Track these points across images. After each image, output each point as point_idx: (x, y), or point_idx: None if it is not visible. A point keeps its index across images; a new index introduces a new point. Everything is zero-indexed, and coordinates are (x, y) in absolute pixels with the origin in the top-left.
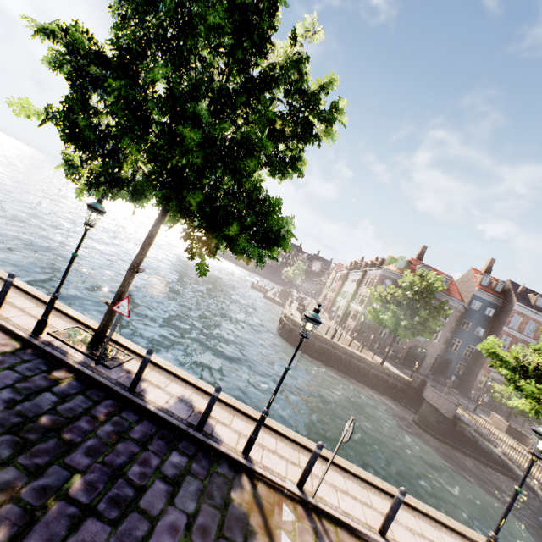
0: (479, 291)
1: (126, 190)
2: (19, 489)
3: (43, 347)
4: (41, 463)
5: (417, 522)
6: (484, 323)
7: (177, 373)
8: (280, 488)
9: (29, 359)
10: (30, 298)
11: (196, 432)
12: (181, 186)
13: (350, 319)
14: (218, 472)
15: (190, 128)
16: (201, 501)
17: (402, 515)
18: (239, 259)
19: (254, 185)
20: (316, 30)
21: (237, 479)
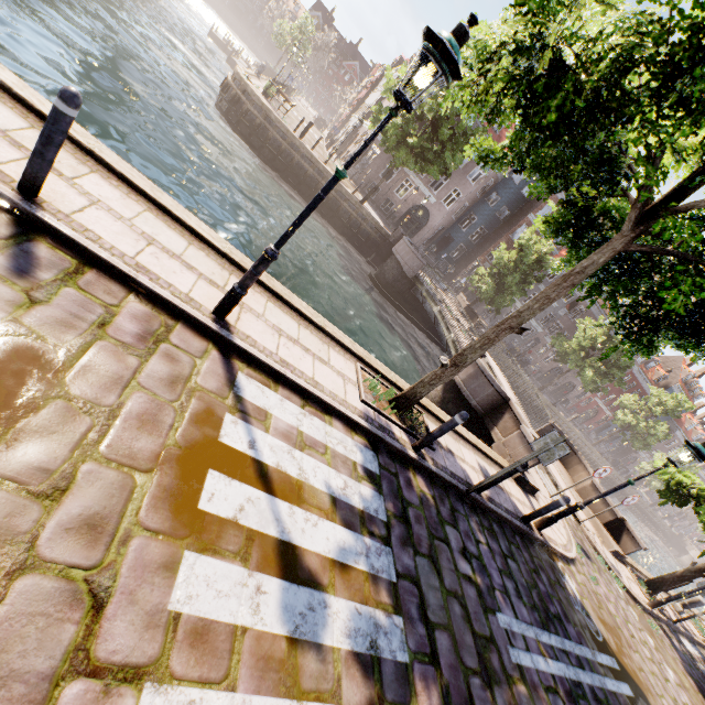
0: None
1: None
2: None
3: None
4: None
5: (186, 248)
6: (514, 205)
7: None
8: None
9: None
10: None
11: None
12: None
13: (353, 145)
14: None
15: None
16: None
17: (158, 228)
18: None
19: None
20: None
21: None
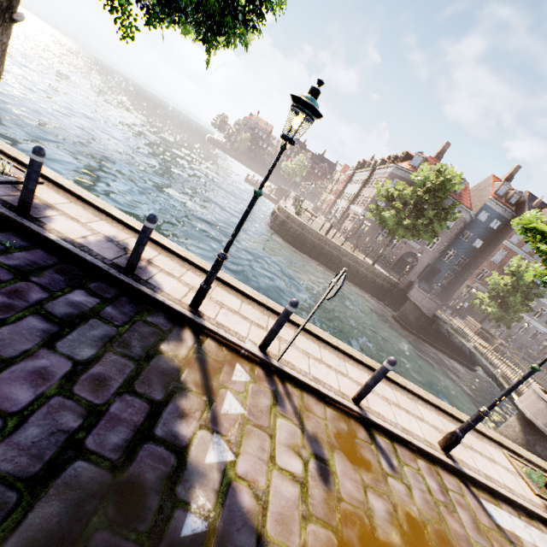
0: (492, 201)
1: None
2: None
3: None
4: None
5: (394, 394)
6: (485, 236)
7: (112, 212)
8: (236, 347)
9: None
10: None
11: (121, 274)
12: None
13: (347, 222)
14: (147, 322)
15: None
16: (107, 349)
17: (380, 386)
18: None
19: None
20: None
21: (175, 332)
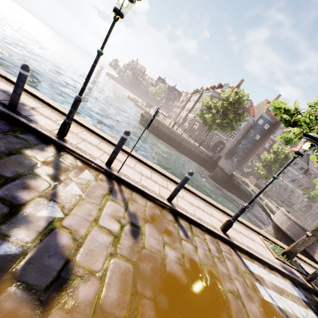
0: (265, 113)
1: None
2: None
3: None
4: None
5: (197, 202)
6: (261, 133)
7: (11, 79)
8: (88, 162)
9: None
10: None
11: (4, 108)
12: None
13: (186, 123)
14: (18, 137)
15: None
16: None
17: (188, 197)
18: None
19: None
20: None
21: (40, 146)
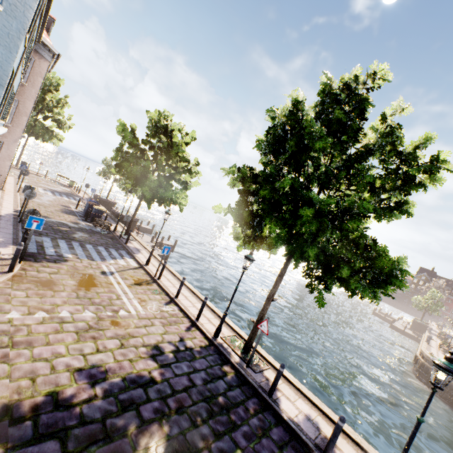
0: None
1: (264, 242)
2: (210, 442)
3: (218, 347)
4: (220, 430)
5: None
6: None
7: (303, 390)
8: None
9: (212, 353)
10: (211, 311)
11: None
12: (301, 243)
13: None
14: None
15: (307, 208)
16: None
17: None
18: (351, 296)
19: (360, 234)
20: (404, 108)
21: None
